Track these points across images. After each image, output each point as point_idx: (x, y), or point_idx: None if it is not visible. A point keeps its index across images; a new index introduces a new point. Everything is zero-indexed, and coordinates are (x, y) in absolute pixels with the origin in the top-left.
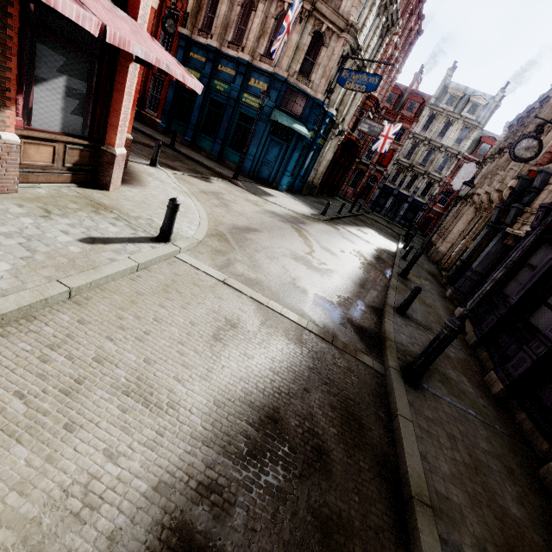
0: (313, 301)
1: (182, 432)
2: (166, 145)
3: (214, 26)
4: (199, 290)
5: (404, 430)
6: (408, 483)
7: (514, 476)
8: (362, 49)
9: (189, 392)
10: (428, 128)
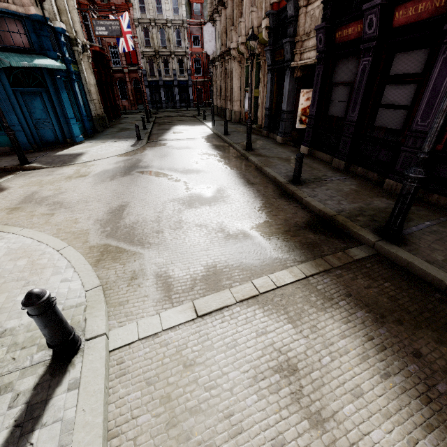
0: (262, 237)
1: None
2: None
3: None
4: (202, 368)
5: None
6: None
7: None
8: None
9: None
10: (145, 9)
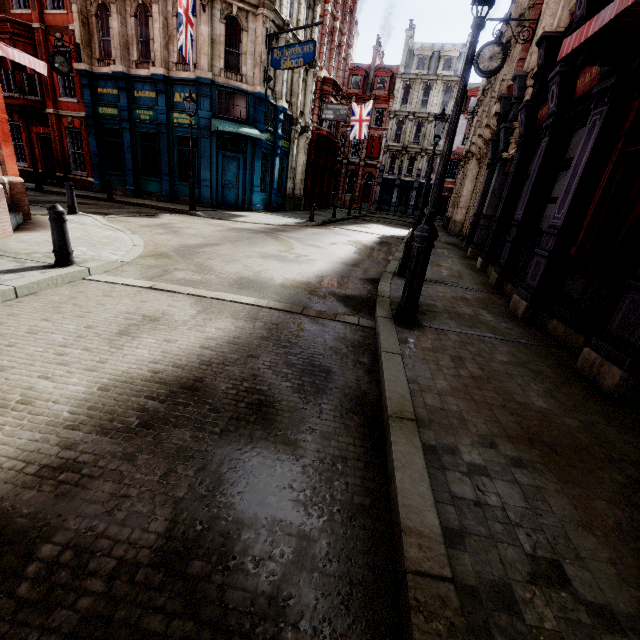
0: (282, 285)
1: (32, 423)
2: (102, 200)
3: (113, 49)
4: (111, 299)
5: (386, 363)
6: (386, 407)
7: (543, 376)
8: (290, 24)
9: (59, 386)
10: (407, 101)
